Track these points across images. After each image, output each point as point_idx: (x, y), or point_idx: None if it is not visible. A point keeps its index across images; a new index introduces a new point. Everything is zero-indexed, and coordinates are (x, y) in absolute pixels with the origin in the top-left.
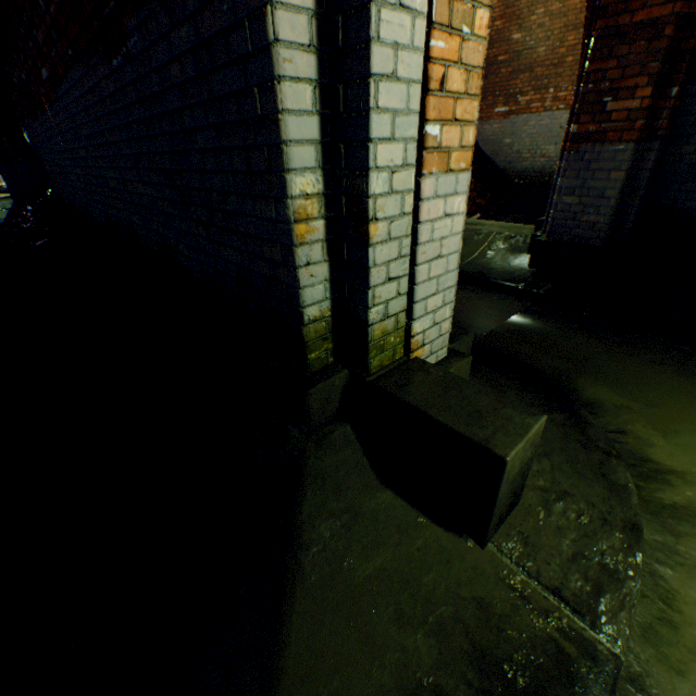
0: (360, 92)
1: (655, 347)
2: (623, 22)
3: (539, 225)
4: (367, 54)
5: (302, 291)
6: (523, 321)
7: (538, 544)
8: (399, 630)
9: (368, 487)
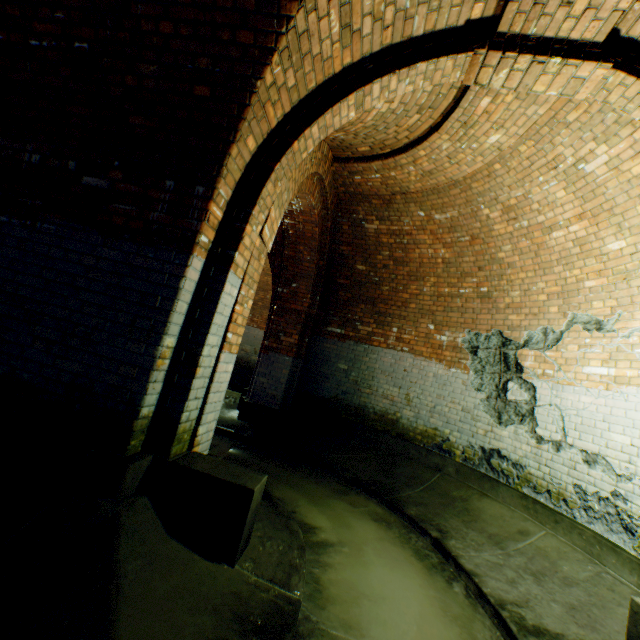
0: (209, 315)
1: (306, 469)
2: (288, 305)
3: (245, 392)
4: (216, 305)
5: (147, 396)
6: (237, 453)
7: (261, 561)
8: (192, 615)
9: (162, 538)
